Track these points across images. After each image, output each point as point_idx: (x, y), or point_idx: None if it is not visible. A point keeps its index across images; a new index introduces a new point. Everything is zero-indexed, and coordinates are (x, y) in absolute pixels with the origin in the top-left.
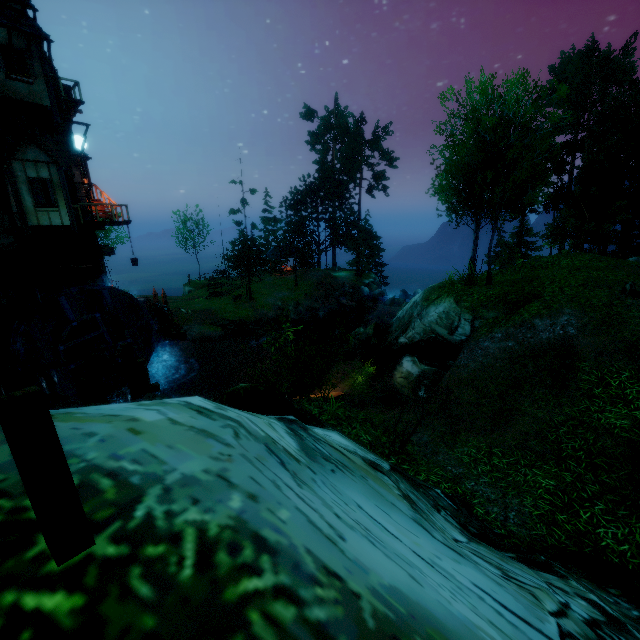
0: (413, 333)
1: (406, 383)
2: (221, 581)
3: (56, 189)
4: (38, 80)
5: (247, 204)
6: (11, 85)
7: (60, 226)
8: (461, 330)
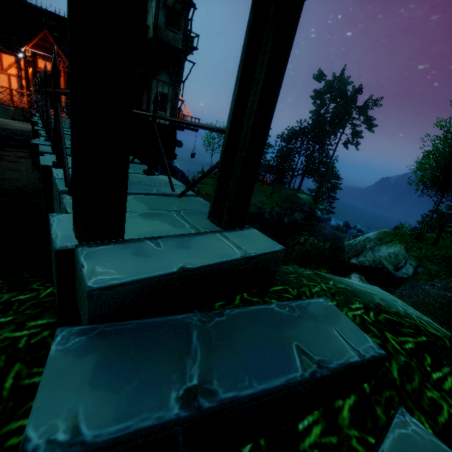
0: (364, 259)
1: None
2: None
3: (168, 101)
4: (180, 31)
5: None
6: (166, 32)
7: (163, 124)
8: (405, 270)
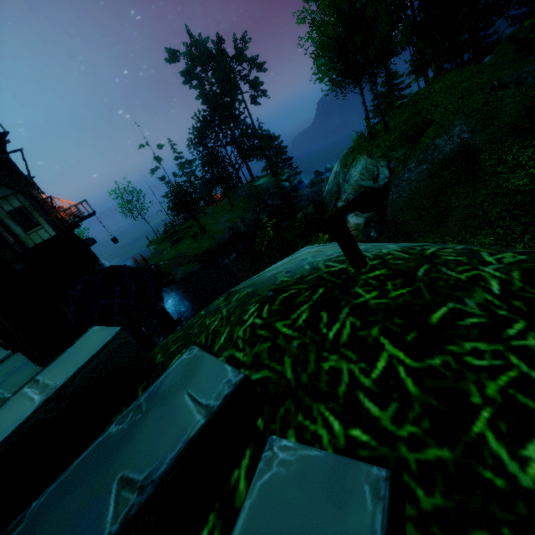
0: (346, 195)
1: (358, 233)
2: (419, 253)
3: (31, 212)
4: None
5: (161, 159)
6: None
7: (50, 238)
8: (382, 176)
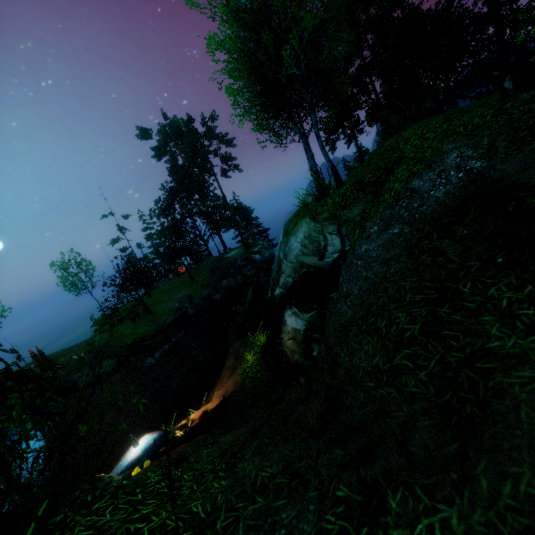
0: (284, 278)
1: (295, 347)
2: None
3: None
4: None
5: (125, 230)
6: None
7: None
8: (331, 248)
